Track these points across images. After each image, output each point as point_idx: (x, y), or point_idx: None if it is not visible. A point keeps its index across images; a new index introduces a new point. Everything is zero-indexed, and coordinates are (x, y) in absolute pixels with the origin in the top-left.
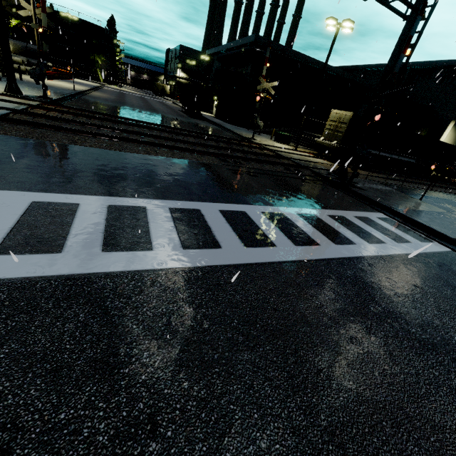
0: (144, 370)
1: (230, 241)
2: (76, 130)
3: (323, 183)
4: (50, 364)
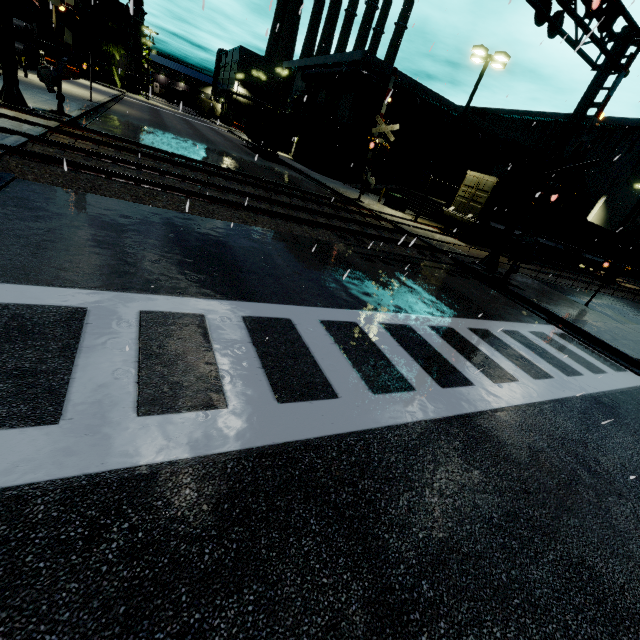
0: (437, 611)
1: (419, 377)
2: (139, 179)
3: (470, 277)
4: (320, 616)
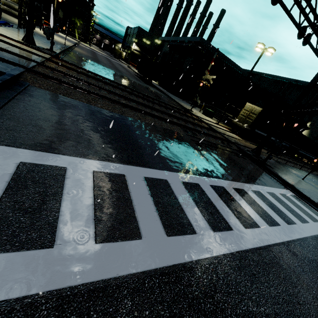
0: None
1: (233, 221)
2: (90, 91)
3: (247, 158)
4: None
